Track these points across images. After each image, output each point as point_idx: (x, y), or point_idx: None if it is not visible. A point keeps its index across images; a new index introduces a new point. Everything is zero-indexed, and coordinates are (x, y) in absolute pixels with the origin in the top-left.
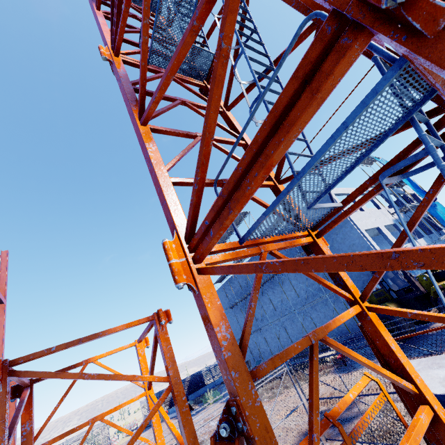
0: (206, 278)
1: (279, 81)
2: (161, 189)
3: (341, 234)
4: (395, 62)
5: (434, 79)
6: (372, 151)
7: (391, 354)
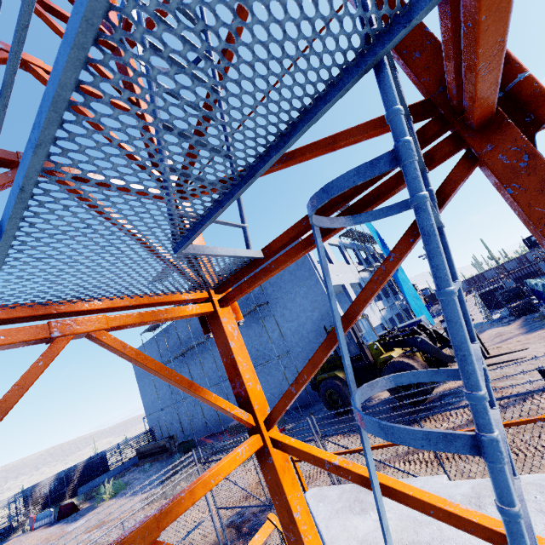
0: None
1: None
2: None
3: (306, 287)
4: None
5: None
6: (292, 139)
7: (292, 527)
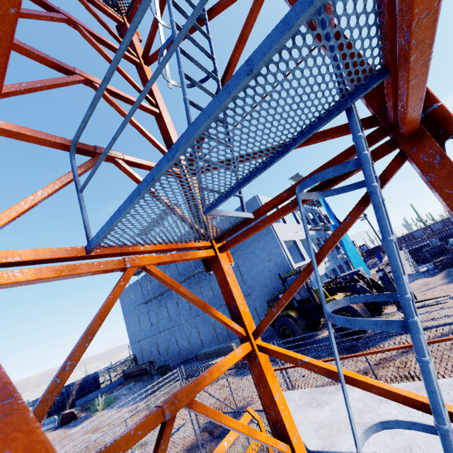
0: None
1: (209, 36)
2: None
3: (264, 242)
4: None
5: (413, 2)
6: (292, 147)
7: (273, 406)
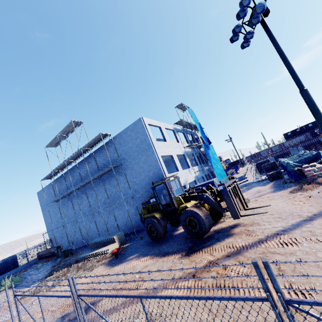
0: None
1: None
2: None
3: (145, 156)
4: None
5: None
6: None
7: None
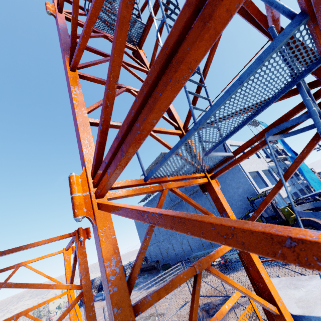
0: (106, 212)
1: None
2: (78, 127)
3: (232, 174)
4: (295, 17)
5: None
6: (261, 111)
7: (260, 280)
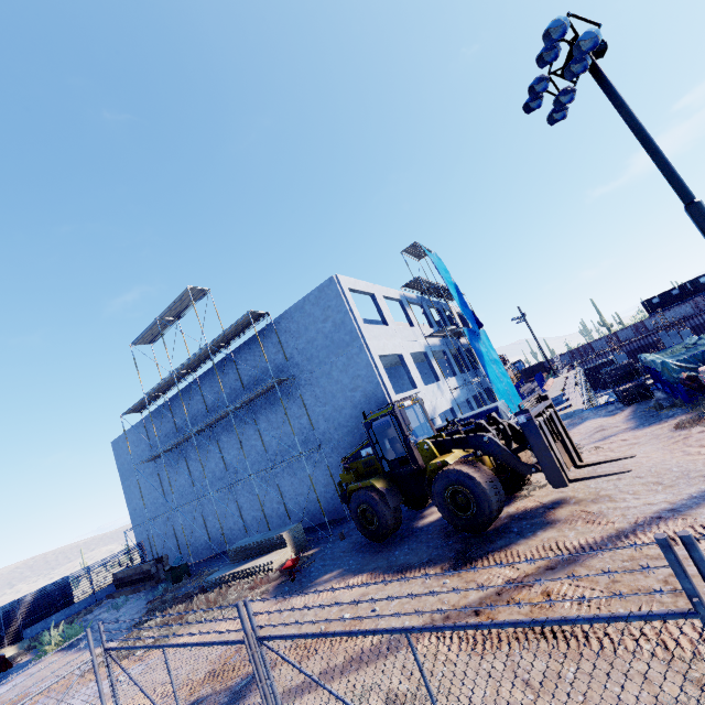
0: None
1: None
2: None
3: (345, 357)
4: None
5: None
6: None
7: None
